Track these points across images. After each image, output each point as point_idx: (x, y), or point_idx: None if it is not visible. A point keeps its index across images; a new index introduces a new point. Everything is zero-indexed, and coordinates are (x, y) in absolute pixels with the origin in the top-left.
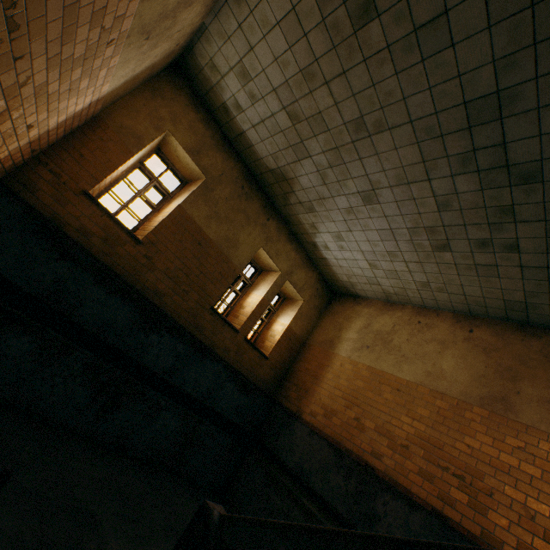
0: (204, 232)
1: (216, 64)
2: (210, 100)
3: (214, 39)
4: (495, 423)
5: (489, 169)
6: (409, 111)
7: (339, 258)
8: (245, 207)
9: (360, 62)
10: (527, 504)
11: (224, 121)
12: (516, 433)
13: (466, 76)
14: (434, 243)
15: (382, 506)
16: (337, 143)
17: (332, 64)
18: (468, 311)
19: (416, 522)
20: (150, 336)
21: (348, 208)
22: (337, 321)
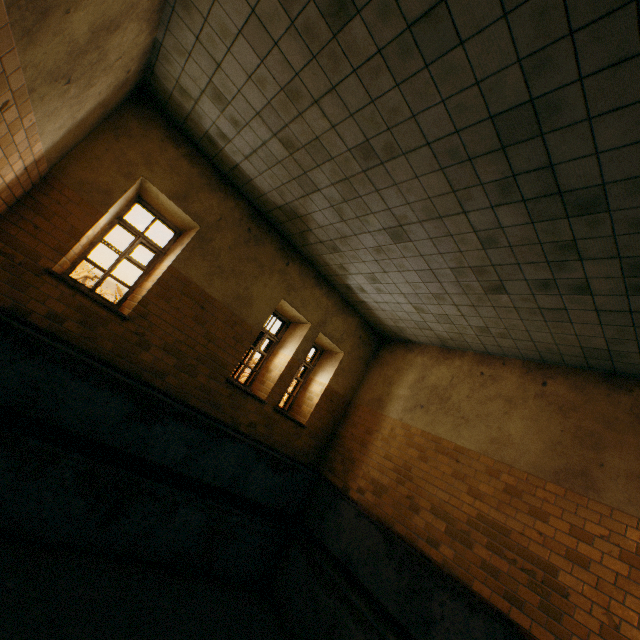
0: (207, 293)
1: (185, 87)
2: (191, 129)
3: (173, 57)
4: (572, 504)
5: (537, 198)
6: (423, 131)
7: (380, 301)
8: (255, 254)
9: (350, 73)
10: (610, 610)
11: (213, 153)
12: (598, 518)
13: (486, 83)
14: (485, 285)
15: (439, 607)
16: (346, 174)
17: (316, 78)
18: (541, 359)
19: (477, 628)
20: (153, 427)
21: (376, 247)
22: (386, 374)
